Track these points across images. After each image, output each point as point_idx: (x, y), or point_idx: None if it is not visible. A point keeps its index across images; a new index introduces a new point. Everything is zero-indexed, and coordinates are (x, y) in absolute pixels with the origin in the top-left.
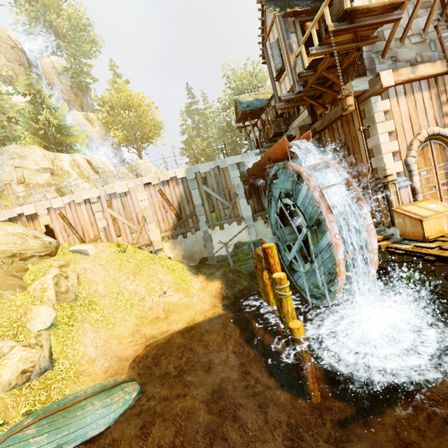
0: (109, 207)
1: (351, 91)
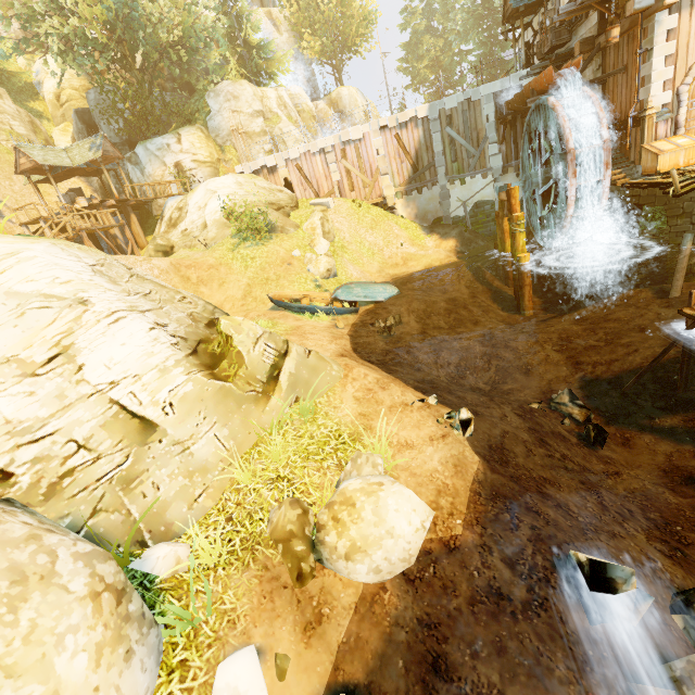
0: (343, 158)
1: (632, 9)
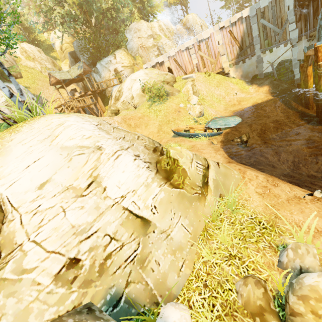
0: (199, 50)
1: None
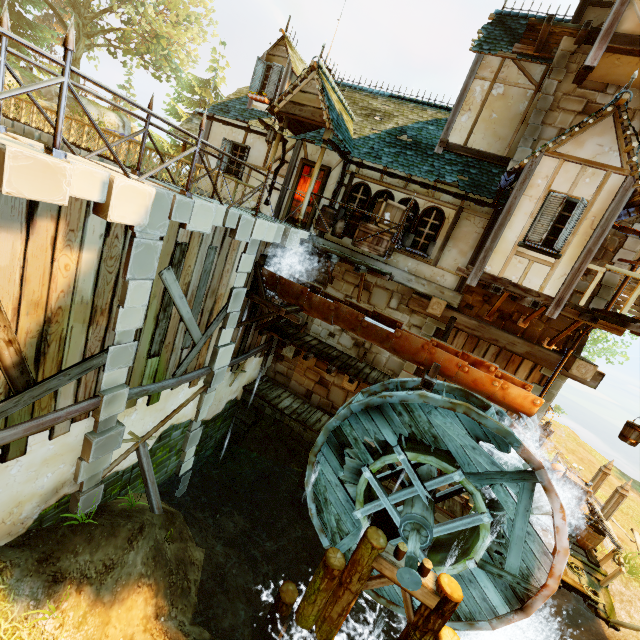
0: None
1: (588, 376)
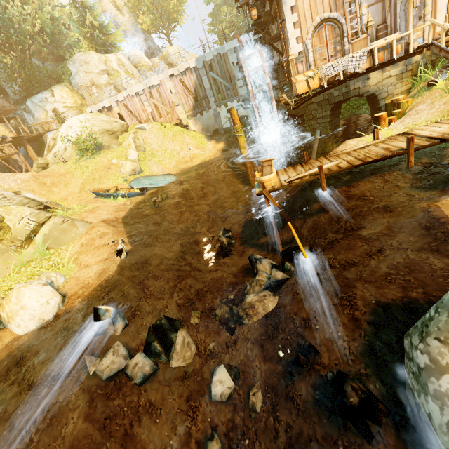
0: (151, 97)
1: None
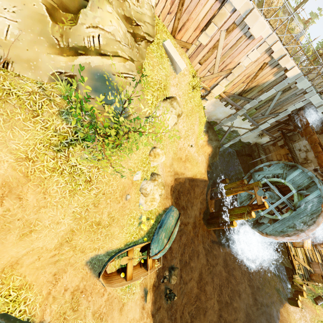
0: (227, 31)
1: None
